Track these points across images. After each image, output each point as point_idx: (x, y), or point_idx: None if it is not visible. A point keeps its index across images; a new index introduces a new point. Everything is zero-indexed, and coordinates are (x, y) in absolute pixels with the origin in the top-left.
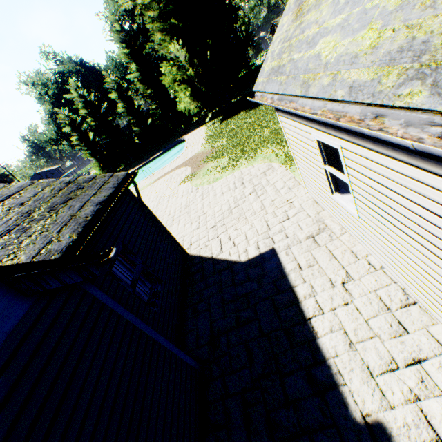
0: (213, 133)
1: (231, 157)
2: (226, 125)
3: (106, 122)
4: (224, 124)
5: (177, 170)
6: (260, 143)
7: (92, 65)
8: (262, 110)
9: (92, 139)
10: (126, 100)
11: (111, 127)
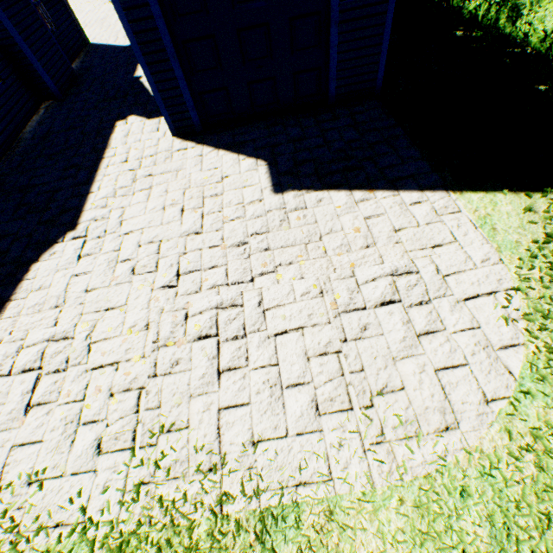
0: None
1: None
2: None
3: None
4: None
5: None
6: None
7: None
8: None
9: None
10: None
11: None
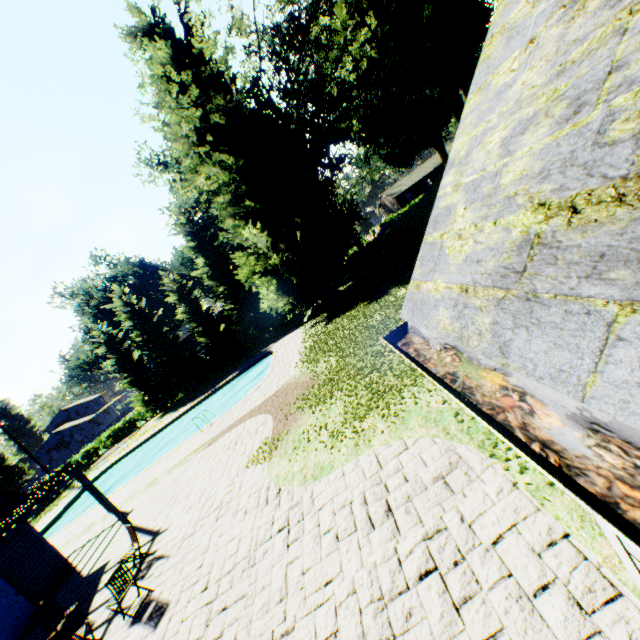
0: (314, 342)
1: (347, 402)
2: (334, 327)
3: (159, 334)
4: (331, 327)
5: (250, 421)
6: (404, 373)
7: (155, 264)
8: (391, 302)
9: (136, 361)
10: (189, 302)
11: (166, 340)
